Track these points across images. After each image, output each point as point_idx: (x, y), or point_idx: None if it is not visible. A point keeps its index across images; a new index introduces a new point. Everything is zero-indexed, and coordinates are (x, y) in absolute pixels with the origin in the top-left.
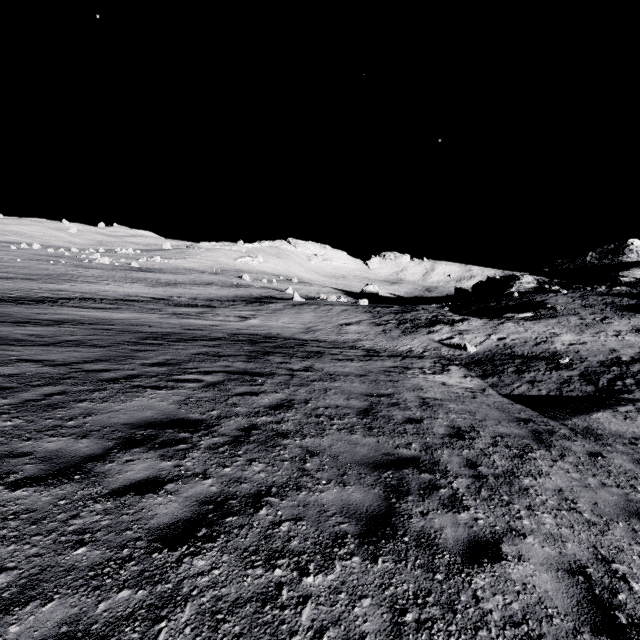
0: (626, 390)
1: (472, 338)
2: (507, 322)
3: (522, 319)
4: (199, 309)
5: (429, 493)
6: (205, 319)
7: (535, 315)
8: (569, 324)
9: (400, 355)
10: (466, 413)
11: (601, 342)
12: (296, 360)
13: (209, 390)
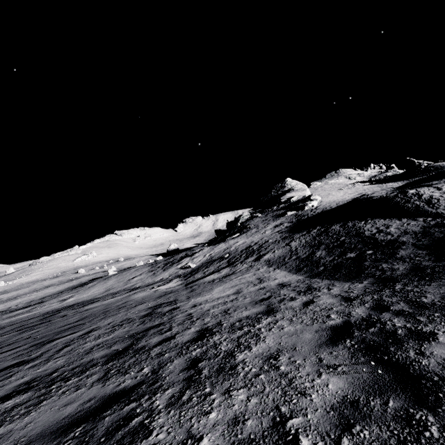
0: (238, 260)
1: (197, 259)
2: (221, 243)
3: (232, 239)
4: (31, 307)
5: (73, 330)
6: (32, 311)
7: (240, 234)
8: (250, 234)
9: (152, 284)
10: (140, 299)
11: (252, 239)
12: (74, 310)
13: (1, 340)
